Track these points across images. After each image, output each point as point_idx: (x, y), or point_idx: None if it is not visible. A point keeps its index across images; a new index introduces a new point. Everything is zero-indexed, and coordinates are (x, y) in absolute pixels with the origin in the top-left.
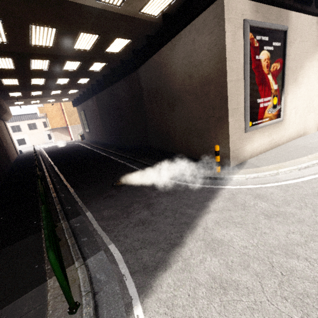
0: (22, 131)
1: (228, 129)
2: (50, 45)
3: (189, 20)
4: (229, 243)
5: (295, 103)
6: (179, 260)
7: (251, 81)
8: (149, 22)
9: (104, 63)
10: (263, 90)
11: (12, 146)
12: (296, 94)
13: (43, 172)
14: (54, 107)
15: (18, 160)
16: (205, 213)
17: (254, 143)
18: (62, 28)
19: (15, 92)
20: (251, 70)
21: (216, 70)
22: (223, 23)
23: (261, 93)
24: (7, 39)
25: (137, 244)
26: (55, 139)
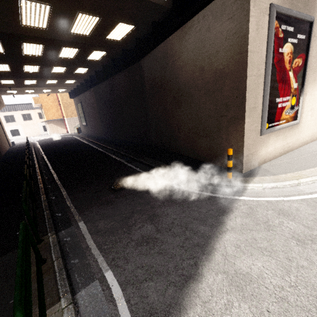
0: (16, 121)
1: (243, 131)
2: (44, 27)
3: (205, 3)
4: (259, 279)
5: (312, 104)
6: (196, 303)
7: (271, 77)
8: (157, 5)
9: (104, 52)
10: (282, 88)
11: (3, 137)
12: (314, 94)
13: (35, 168)
14: (50, 97)
15: (9, 152)
16: (221, 233)
17: (268, 147)
18: (57, 6)
19: (7, 79)
20: (273, 65)
21: (234, 63)
22: (247, 6)
23: (281, 91)
24: None
25: (141, 273)
26: (50, 131)
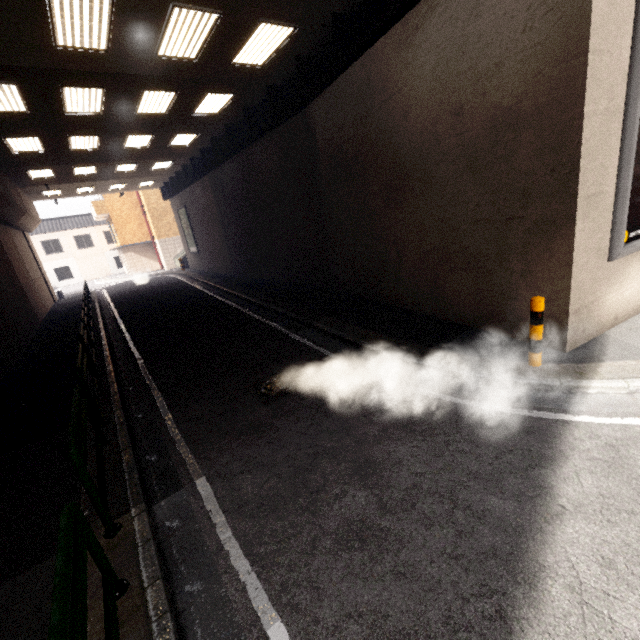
0: (64, 251)
1: (570, 252)
2: (103, 47)
3: None
4: None
5: None
6: None
7: None
8: None
9: (228, 94)
10: None
11: (41, 285)
12: None
13: (101, 346)
14: (125, 200)
15: (53, 314)
16: (551, 519)
17: (625, 287)
18: None
19: (40, 168)
20: None
21: (546, 87)
22: None
23: None
24: None
25: (360, 636)
26: (129, 267)
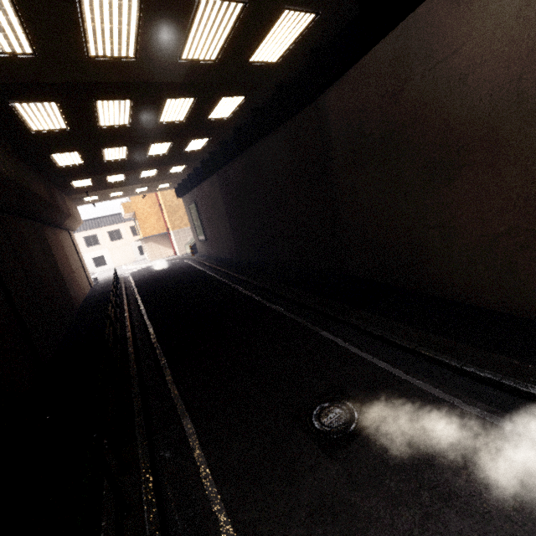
0: (100, 244)
1: None
2: (131, 54)
3: None
4: None
5: None
6: None
7: None
8: None
9: (240, 96)
10: None
11: (81, 274)
12: None
13: (126, 339)
14: (146, 200)
15: (88, 299)
16: None
17: None
18: None
19: (81, 179)
20: None
21: None
22: None
23: None
24: (31, 42)
25: None
26: (149, 255)
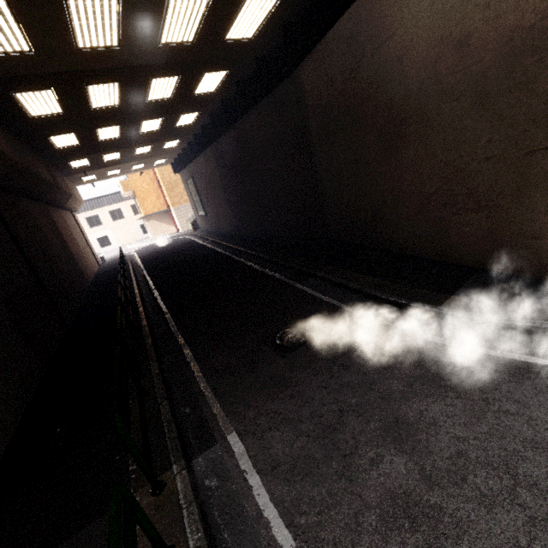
0: (103, 224)
1: None
2: (115, 44)
3: None
4: None
5: None
6: None
7: None
8: None
9: (223, 71)
10: None
11: (88, 253)
12: None
13: (136, 303)
14: (144, 177)
15: (98, 276)
16: None
17: None
18: None
19: (78, 159)
20: None
21: None
22: None
23: None
24: (28, 41)
25: None
26: (152, 233)
